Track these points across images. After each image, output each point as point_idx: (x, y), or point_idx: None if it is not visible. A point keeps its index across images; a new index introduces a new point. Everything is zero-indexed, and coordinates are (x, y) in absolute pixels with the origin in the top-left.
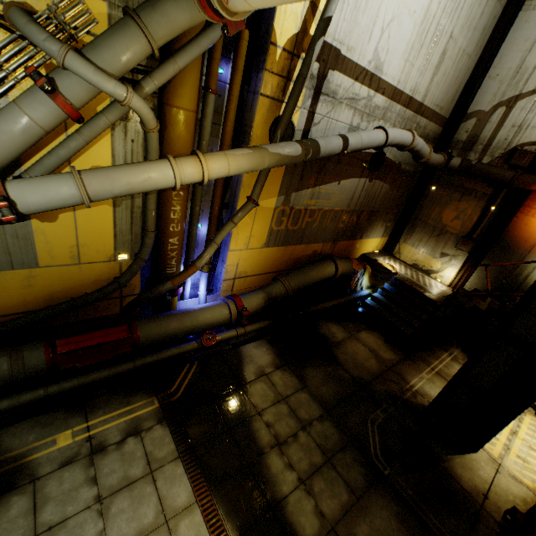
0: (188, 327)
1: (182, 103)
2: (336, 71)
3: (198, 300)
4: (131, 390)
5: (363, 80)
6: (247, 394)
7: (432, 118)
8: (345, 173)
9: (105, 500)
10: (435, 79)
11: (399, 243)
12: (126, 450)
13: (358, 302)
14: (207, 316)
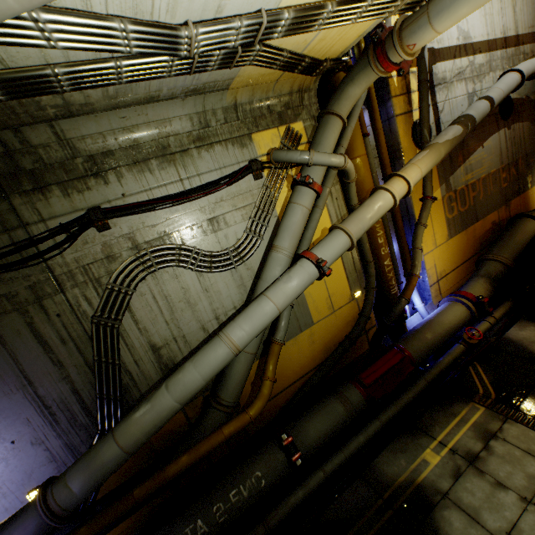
0: (440, 333)
1: (358, 153)
2: (437, 63)
3: (419, 314)
4: (443, 404)
5: (459, 54)
6: None
7: (533, 39)
8: (483, 135)
9: (533, 500)
10: (516, 9)
11: None
12: (500, 452)
13: None
14: (449, 318)
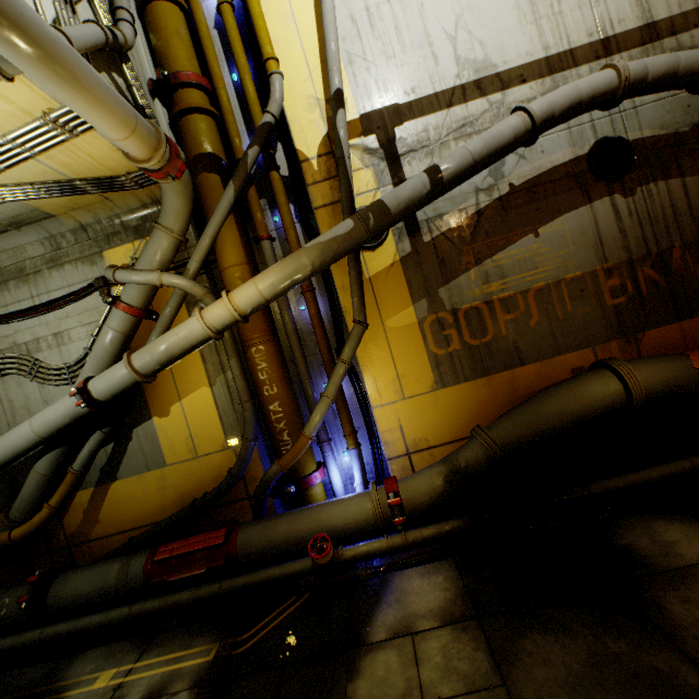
0: (303, 531)
1: (228, 263)
2: (406, 123)
3: None
4: (204, 627)
5: (465, 98)
6: (348, 669)
7: None
8: (538, 215)
9: None
10: None
11: None
12: None
13: None
14: (333, 513)
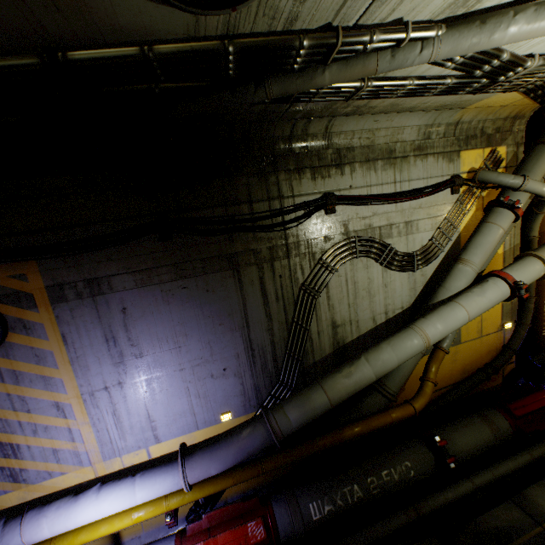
0: None
1: None
2: None
3: None
4: None
5: None
6: None
7: None
8: None
9: None
10: None
11: None
12: None
13: None
14: None
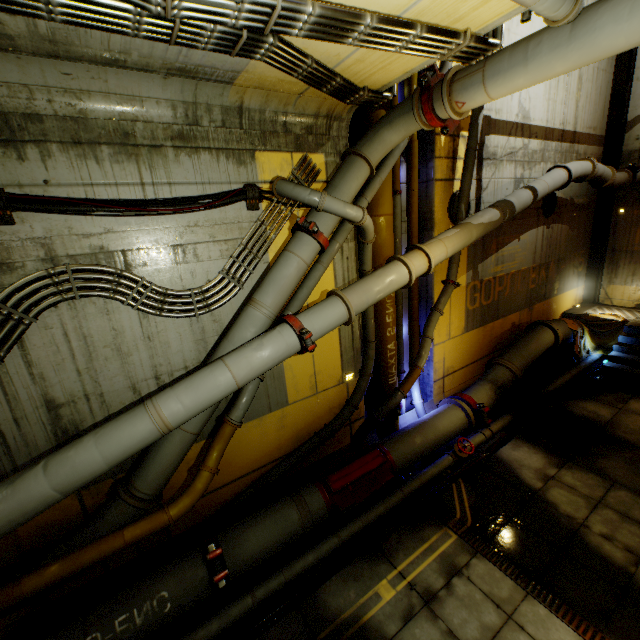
0: (432, 439)
1: (383, 210)
2: (490, 135)
3: (416, 411)
4: (415, 524)
5: (515, 133)
6: (548, 504)
7: (588, 141)
8: (521, 228)
9: None
10: (579, 104)
11: (602, 287)
12: (460, 593)
13: (595, 369)
14: (445, 423)
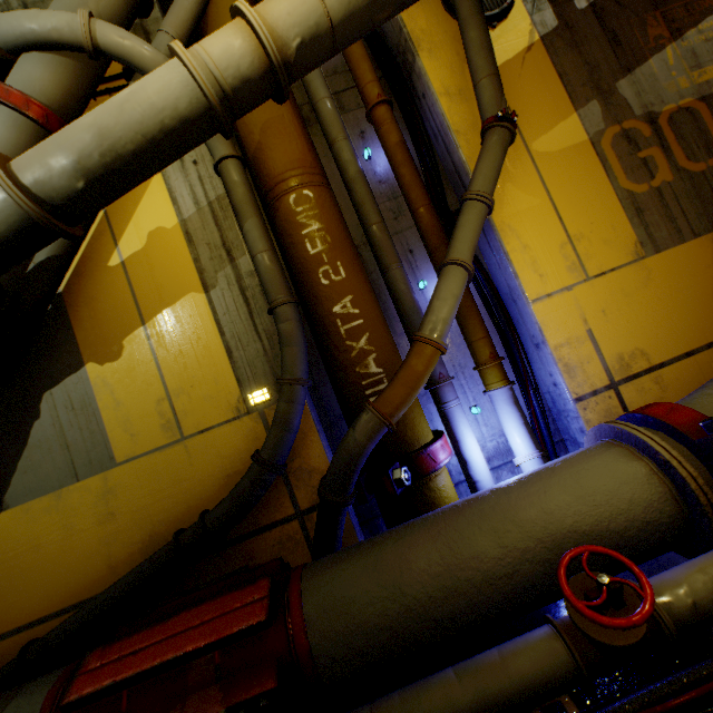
0: (483, 556)
1: None
2: None
3: None
4: None
5: None
6: None
7: None
8: None
9: None
10: None
11: None
12: None
13: None
14: (551, 500)
